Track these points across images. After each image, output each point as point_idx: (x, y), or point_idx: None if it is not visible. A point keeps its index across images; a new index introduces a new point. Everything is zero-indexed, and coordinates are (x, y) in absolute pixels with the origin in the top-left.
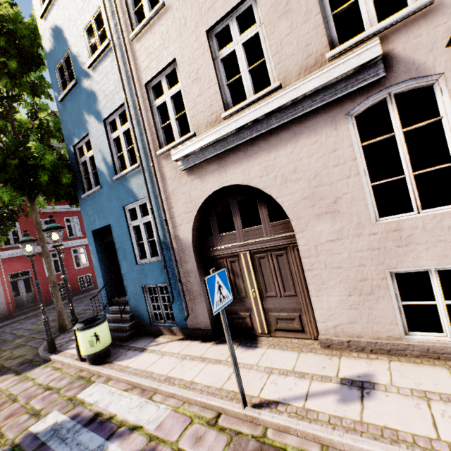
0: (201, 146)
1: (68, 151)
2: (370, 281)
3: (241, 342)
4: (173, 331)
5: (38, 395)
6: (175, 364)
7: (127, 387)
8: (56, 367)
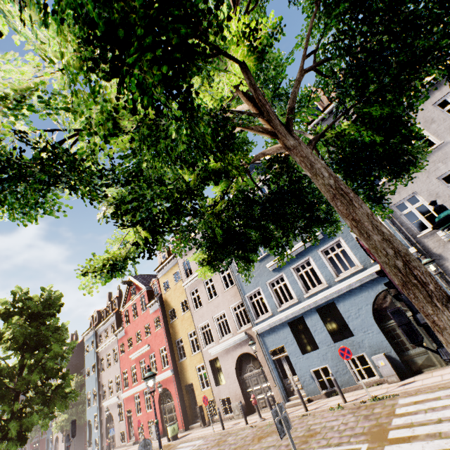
0: None
1: None
2: None
3: None
4: None
5: None
6: None
7: None
8: None
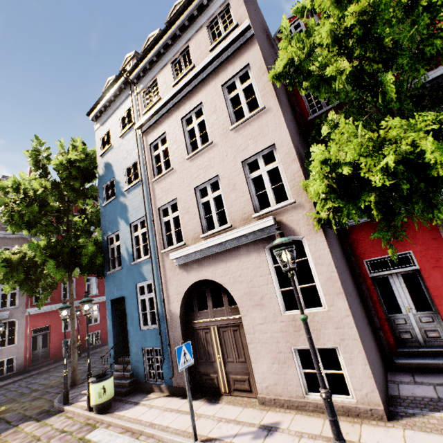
0: (187, 254)
1: (102, 239)
2: (283, 353)
3: (209, 399)
4: (162, 389)
5: (56, 436)
6: (158, 414)
7: (122, 431)
8: (68, 416)
